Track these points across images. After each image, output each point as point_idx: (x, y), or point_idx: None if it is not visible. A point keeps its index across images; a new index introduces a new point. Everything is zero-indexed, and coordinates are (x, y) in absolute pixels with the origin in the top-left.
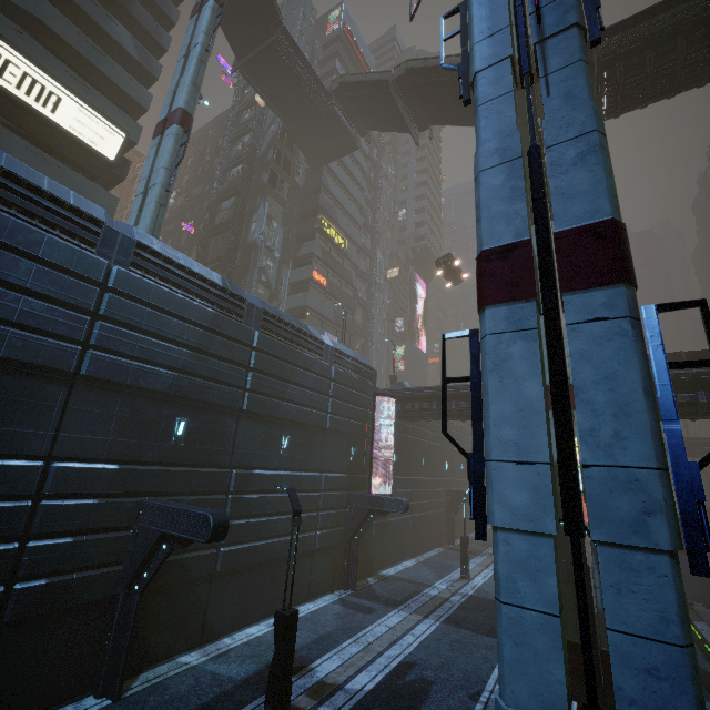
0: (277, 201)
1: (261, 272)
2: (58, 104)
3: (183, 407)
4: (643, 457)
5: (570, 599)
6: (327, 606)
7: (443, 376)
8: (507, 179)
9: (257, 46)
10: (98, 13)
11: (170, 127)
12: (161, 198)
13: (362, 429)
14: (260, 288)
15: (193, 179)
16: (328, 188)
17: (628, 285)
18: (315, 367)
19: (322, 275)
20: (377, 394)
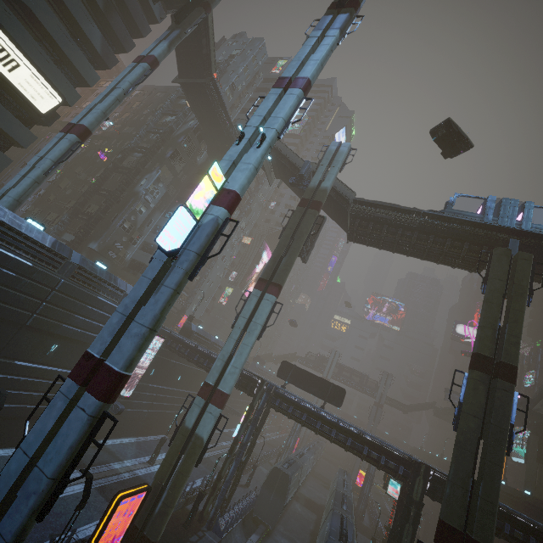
0: (171, 171)
1: (133, 213)
2: (16, 68)
3: None
4: (50, 472)
5: (147, 502)
6: None
7: (45, 394)
8: (117, 323)
9: (194, 78)
10: (81, 16)
11: (71, 134)
12: (39, 177)
13: None
14: (126, 224)
15: (130, 119)
16: None
17: (102, 401)
18: (105, 307)
19: None
20: None
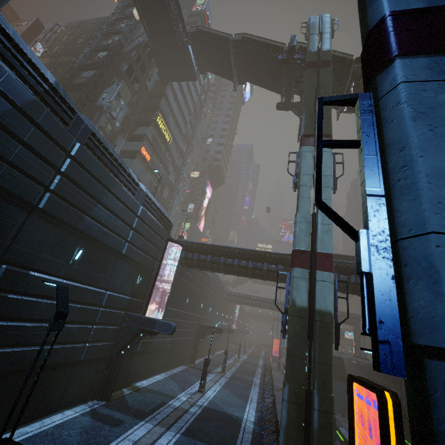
0: (129, 87)
1: (100, 130)
2: None
3: None
4: None
5: (294, 418)
6: (76, 418)
7: (319, 137)
8: None
9: None
10: None
11: None
12: None
13: (151, 264)
14: None
15: (63, 49)
16: (169, 98)
17: None
18: (126, 200)
19: (148, 153)
20: (170, 240)
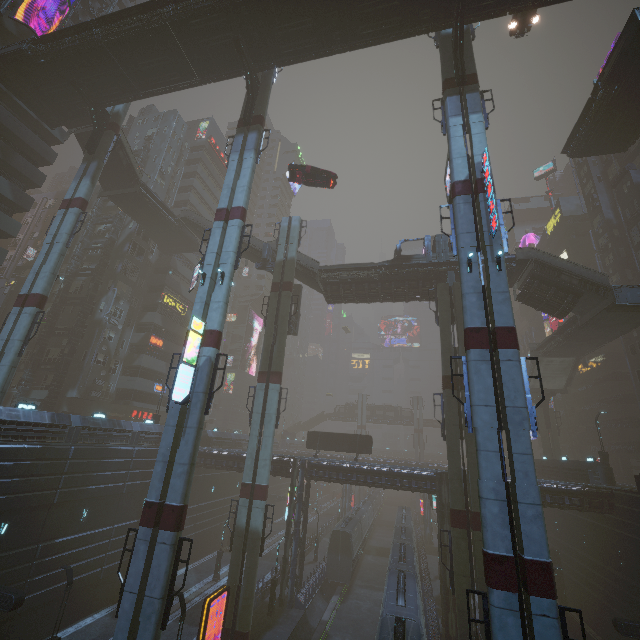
0: (127, 284)
1: (103, 343)
2: None
3: (8, 515)
4: (158, 594)
5: (229, 604)
6: (101, 618)
7: (124, 547)
8: (162, 470)
9: (121, 188)
10: None
11: (29, 306)
12: (14, 362)
13: None
14: (100, 357)
15: None
16: (176, 268)
17: (176, 531)
18: (120, 454)
19: (159, 338)
20: None
